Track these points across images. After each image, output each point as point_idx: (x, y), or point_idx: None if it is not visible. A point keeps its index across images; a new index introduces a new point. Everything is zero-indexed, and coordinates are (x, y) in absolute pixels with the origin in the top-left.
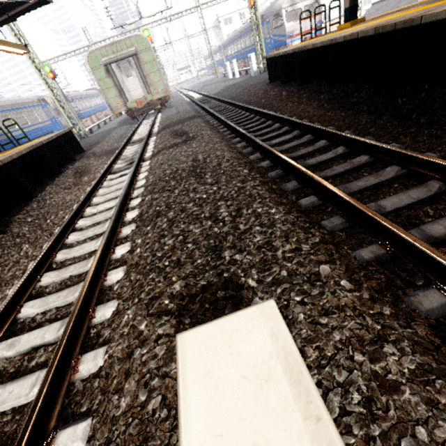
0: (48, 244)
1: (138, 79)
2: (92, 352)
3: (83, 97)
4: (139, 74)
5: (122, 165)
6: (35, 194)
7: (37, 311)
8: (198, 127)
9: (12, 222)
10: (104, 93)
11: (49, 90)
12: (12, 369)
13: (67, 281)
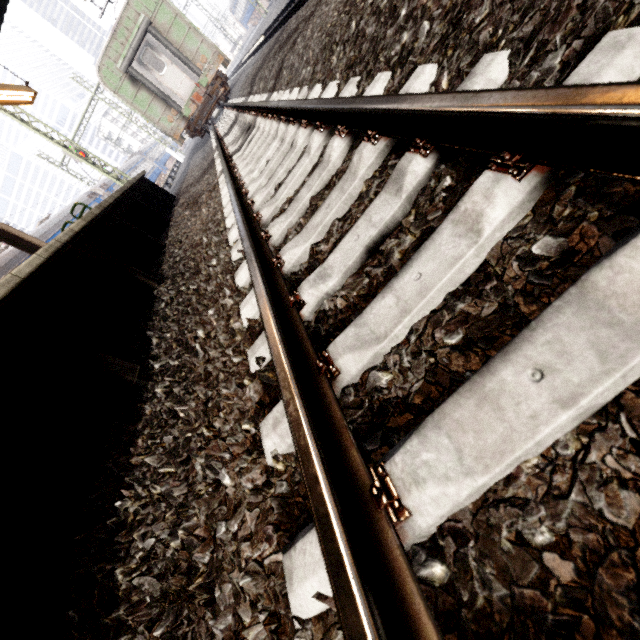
0: (235, 211)
1: (174, 64)
2: (583, 63)
3: (129, 169)
4: (170, 53)
5: (238, 143)
6: (162, 243)
7: (310, 244)
8: (311, 1)
9: (163, 273)
10: (148, 117)
11: (90, 165)
12: (361, 293)
13: (314, 207)
